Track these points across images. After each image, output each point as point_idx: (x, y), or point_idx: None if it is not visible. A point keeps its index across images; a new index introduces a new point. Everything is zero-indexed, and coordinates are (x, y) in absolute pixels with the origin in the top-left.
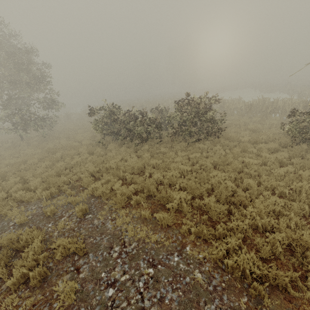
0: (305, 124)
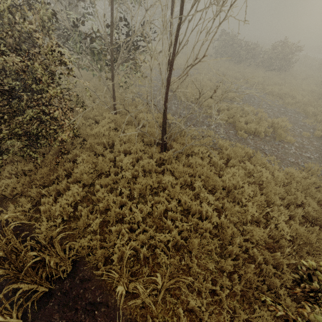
0: None
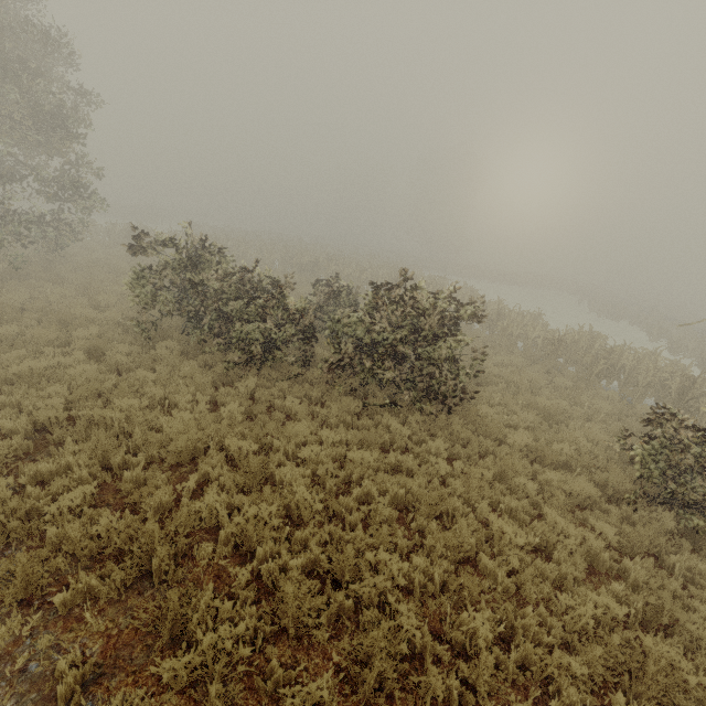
0: (685, 459)
